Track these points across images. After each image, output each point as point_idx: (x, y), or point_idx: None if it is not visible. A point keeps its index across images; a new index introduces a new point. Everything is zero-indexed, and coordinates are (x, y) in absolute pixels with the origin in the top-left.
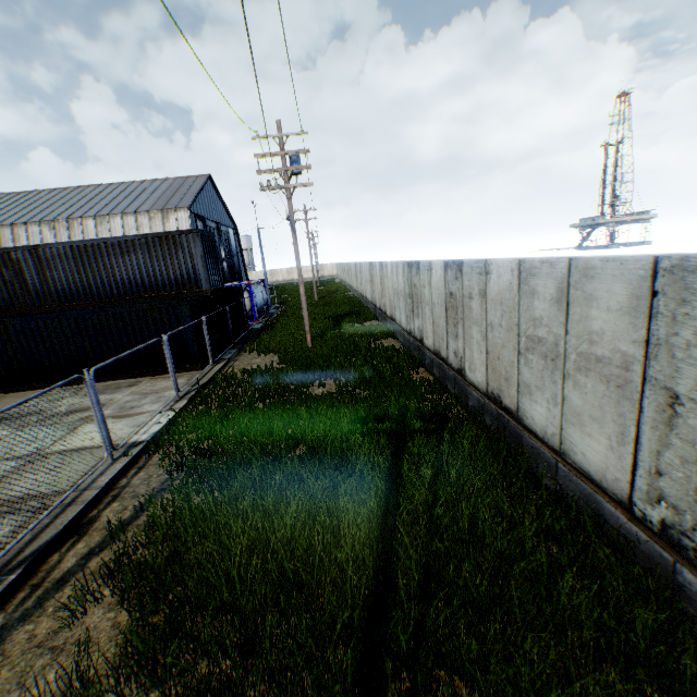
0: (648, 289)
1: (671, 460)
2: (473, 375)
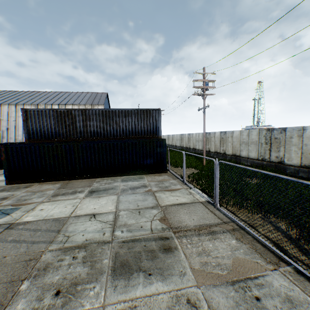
0: None
1: None
2: None
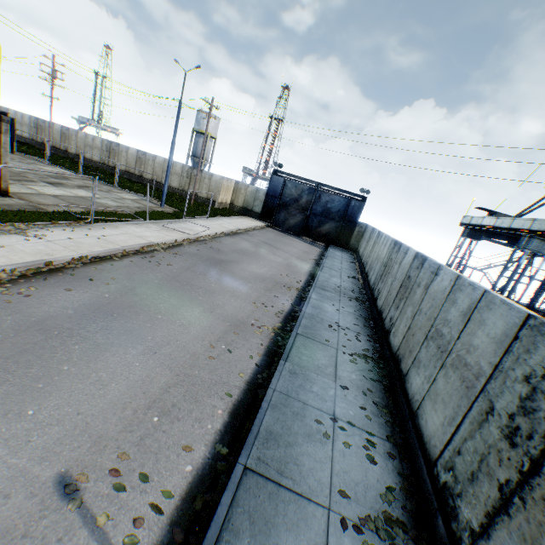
0: (183, 166)
1: (183, 183)
2: (147, 176)
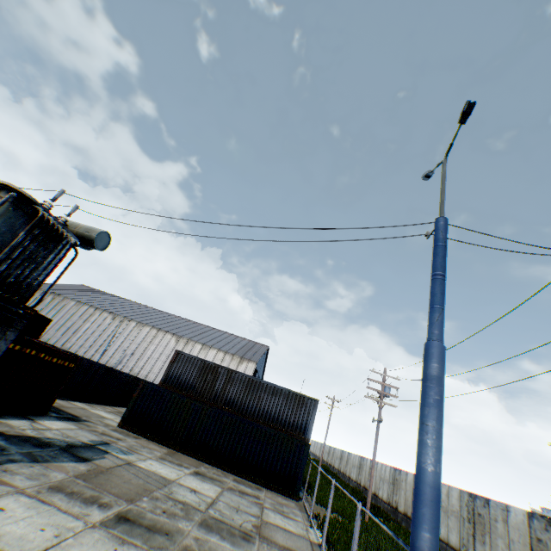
0: None
1: None
2: None
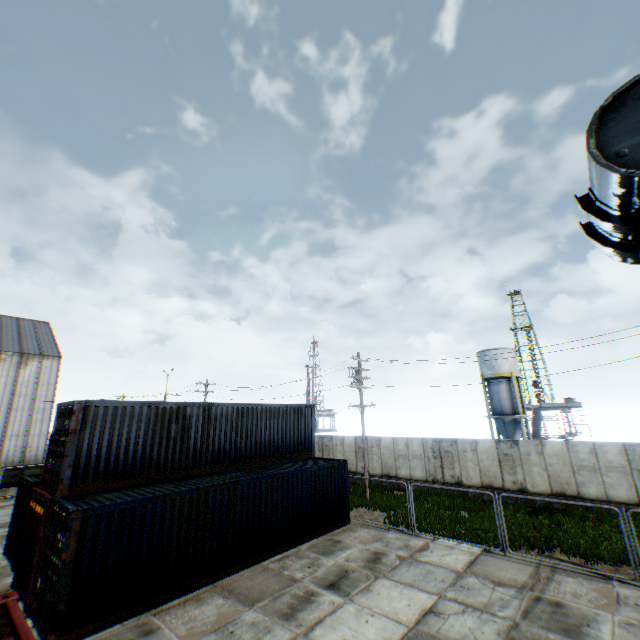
0: (622, 449)
1: None
2: (535, 488)
